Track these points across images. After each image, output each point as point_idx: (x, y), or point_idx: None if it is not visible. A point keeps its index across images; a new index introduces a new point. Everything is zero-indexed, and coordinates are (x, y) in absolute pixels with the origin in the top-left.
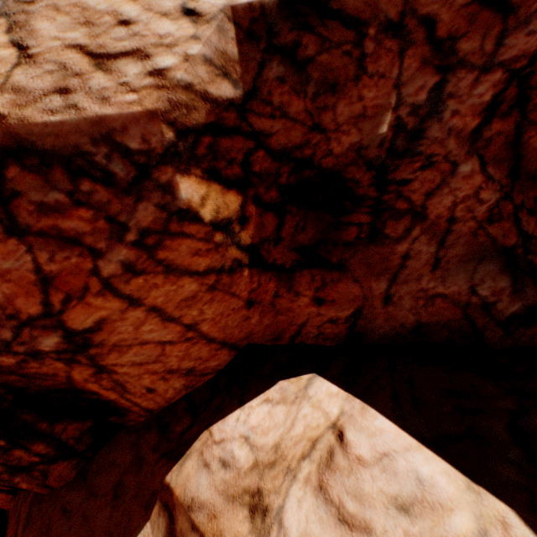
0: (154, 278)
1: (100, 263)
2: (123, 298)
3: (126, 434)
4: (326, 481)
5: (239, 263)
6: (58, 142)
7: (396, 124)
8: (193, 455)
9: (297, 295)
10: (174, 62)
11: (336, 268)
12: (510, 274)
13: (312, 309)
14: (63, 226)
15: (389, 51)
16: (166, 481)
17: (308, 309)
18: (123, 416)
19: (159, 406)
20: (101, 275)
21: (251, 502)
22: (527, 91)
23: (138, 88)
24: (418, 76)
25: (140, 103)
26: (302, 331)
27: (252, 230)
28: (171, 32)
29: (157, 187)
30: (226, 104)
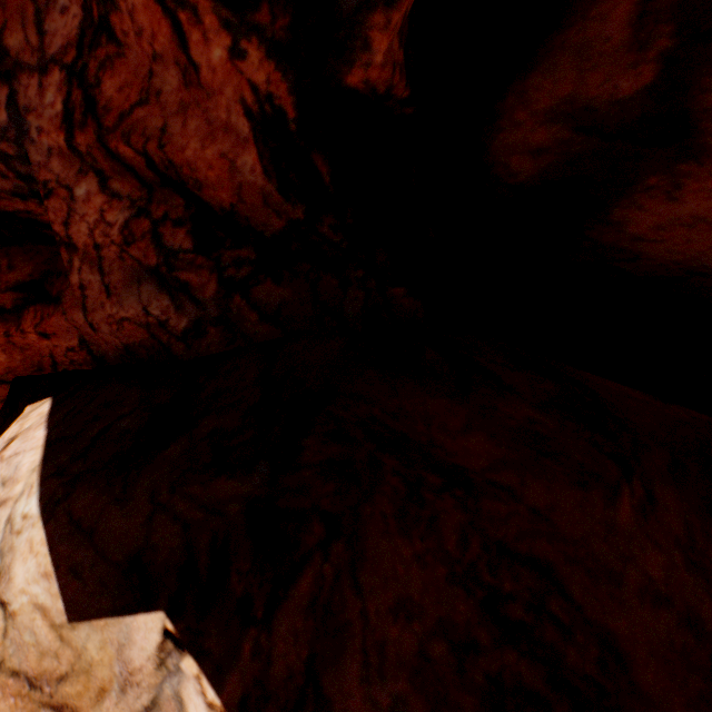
0: None
1: None
2: None
3: None
4: None
5: None
6: None
7: None
8: None
9: (24, 333)
10: None
11: (55, 302)
12: (168, 293)
13: (47, 342)
14: None
15: None
16: None
17: (44, 343)
18: None
19: None
20: None
21: None
22: (92, 92)
23: None
24: None
25: None
26: (58, 361)
27: None
28: None
29: None
30: None
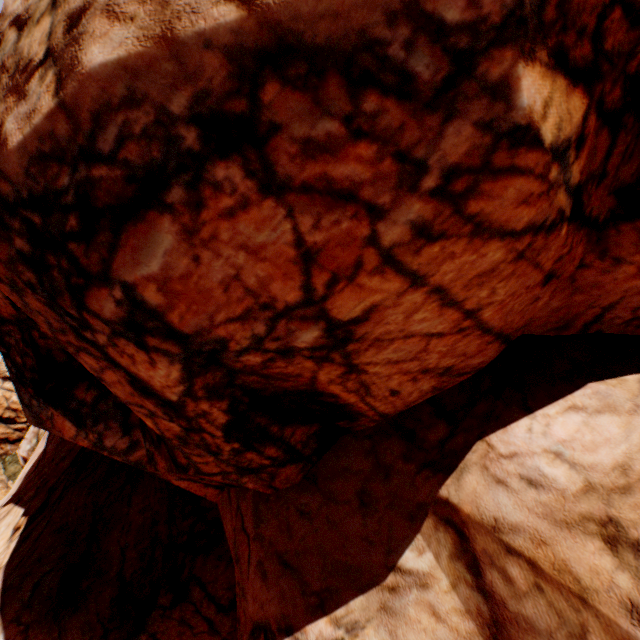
0: (454, 244)
1: (379, 228)
2: (406, 276)
3: (353, 439)
4: None
5: (561, 215)
6: (334, 28)
7: None
8: (471, 469)
9: (616, 263)
10: None
11: None
12: None
13: (635, 283)
14: (333, 174)
15: None
16: (440, 495)
17: (627, 283)
18: (353, 421)
19: (394, 411)
20: (379, 245)
21: (602, 532)
22: None
23: None
24: None
25: None
26: (604, 316)
27: (583, 160)
28: None
29: (481, 91)
30: None
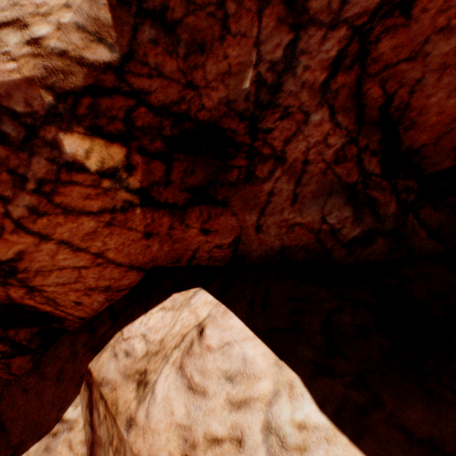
0: (56, 218)
1: (10, 208)
2: (34, 234)
3: (67, 336)
4: (185, 362)
5: (130, 203)
6: None
7: (257, 80)
8: (108, 348)
9: (187, 227)
10: (48, 31)
11: (220, 205)
12: (352, 206)
13: (201, 238)
14: None
15: (249, 11)
16: (89, 367)
17: (198, 238)
18: (62, 323)
19: (89, 315)
20: (12, 217)
21: (139, 378)
22: (367, 46)
23: (18, 57)
24: (275, 35)
25: (19, 71)
26: (196, 255)
27: (141, 176)
28: (47, 1)
29: (45, 144)
30: (104, 67)
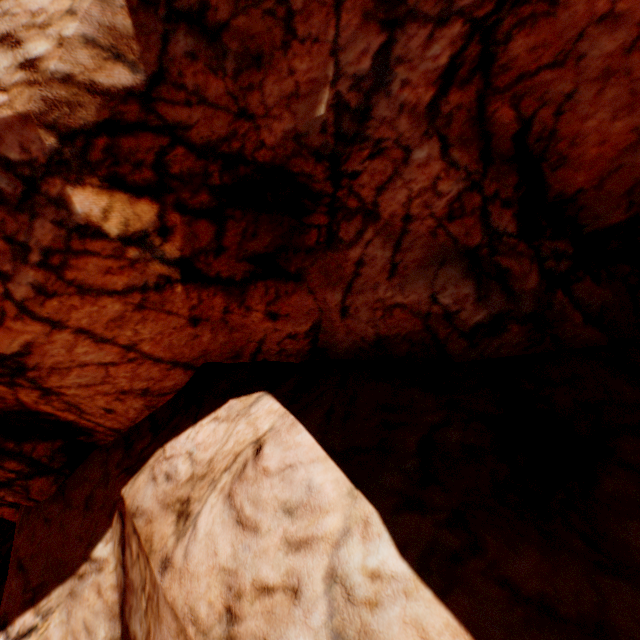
0: (70, 299)
1: (11, 287)
2: (43, 321)
3: (99, 452)
4: (235, 489)
5: (168, 279)
6: None
7: (336, 103)
8: (146, 470)
9: (248, 311)
10: (47, 48)
11: (293, 279)
12: (475, 279)
13: (268, 324)
14: None
15: (323, 5)
16: (122, 493)
17: (263, 324)
18: (92, 436)
19: (125, 426)
20: (14, 299)
21: (180, 509)
22: (492, 48)
23: (9, 86)
24: (359, 37)
25: (11, 106)
26: (263, 348)
27: (180, 241)
28: (45, 6)
29: (49, 202)
30: (124, 94)
